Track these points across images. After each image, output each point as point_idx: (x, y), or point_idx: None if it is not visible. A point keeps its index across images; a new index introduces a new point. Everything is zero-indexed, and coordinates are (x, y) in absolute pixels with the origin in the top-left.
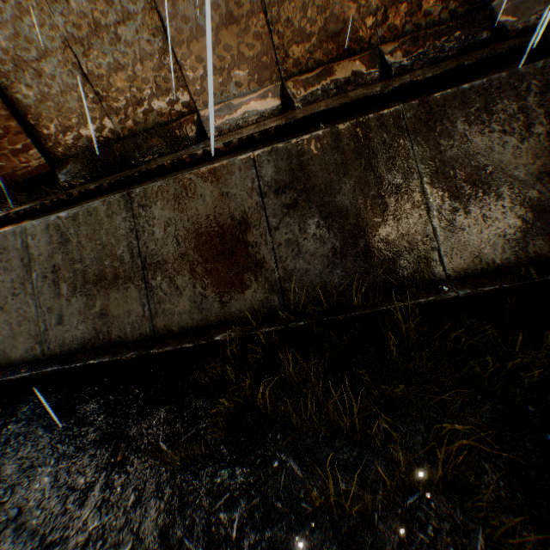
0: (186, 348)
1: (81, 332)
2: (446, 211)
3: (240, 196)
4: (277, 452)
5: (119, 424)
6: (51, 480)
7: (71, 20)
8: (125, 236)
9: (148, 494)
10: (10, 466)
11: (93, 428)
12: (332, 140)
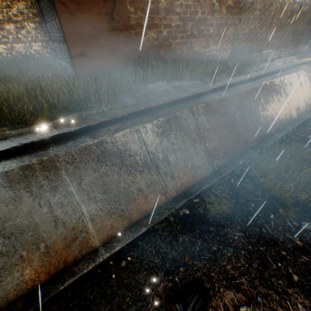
0: None
1: (297, 111)
2: None
3: None
4: None
5: None
6: None
7: (260, 10)
8: (298, 84)
9: None
10: None
11: None
12: None
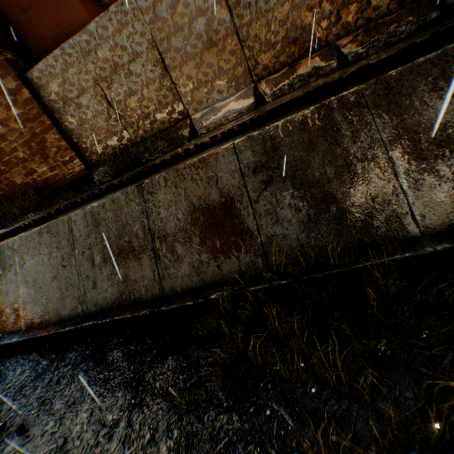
0: (188, 305)
1: (109, 294)
2: (413, 173)
3: (224, 177)
4: (268, 401)
5: (137, 370)
6: (87, 415)
7: (99, 65)
8: (138, 217)
9: (160, 433)
10: (59, 401)
11: (118, 372)
12: (299, 123)
